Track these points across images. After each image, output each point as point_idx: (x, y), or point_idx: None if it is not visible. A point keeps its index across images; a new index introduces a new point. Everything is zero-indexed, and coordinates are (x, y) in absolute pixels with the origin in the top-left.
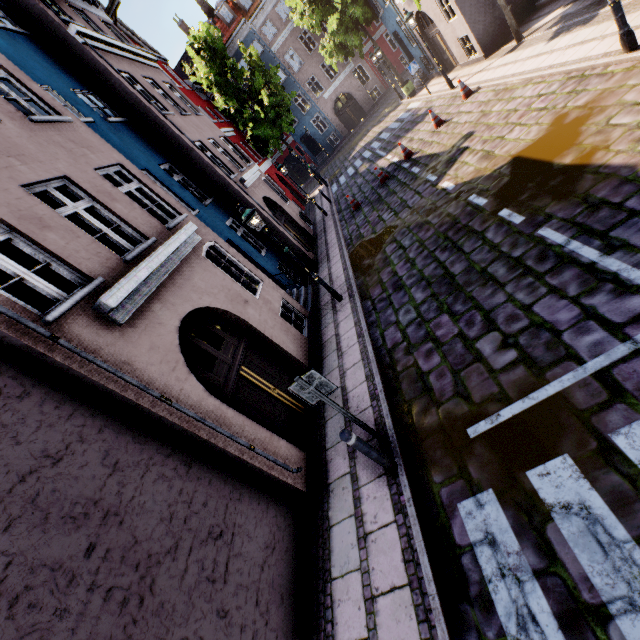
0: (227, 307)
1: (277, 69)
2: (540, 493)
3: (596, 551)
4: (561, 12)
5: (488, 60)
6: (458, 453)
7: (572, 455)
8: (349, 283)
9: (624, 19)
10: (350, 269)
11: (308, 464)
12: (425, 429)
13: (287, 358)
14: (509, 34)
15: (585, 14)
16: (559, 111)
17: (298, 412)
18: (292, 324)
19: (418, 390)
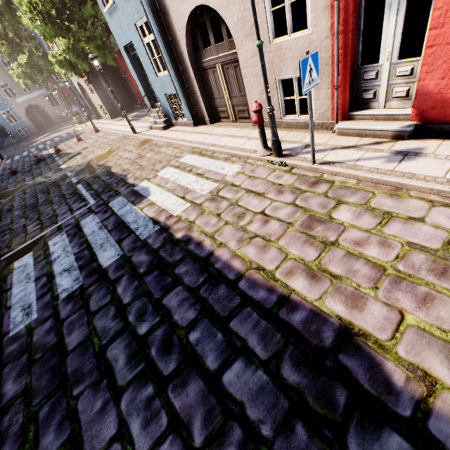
0: None
1: None
2: (15, 266)
3: (21, 274)
4: (137, 113)
5: (112, 120)
6: None
7: (34, 251)
8: None
9: (130, 121)
10: None
11: None
12: None
13: None
14: None
15: (139, 117)
16: (113, 146)
17: None
18: None
19: None
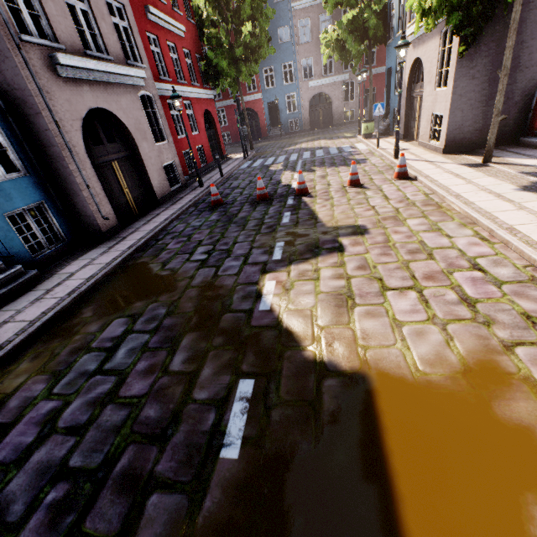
0: None
1: (272, 13)
2: None
3: None
4: None
5: (444, 156)
6: None
7: None
8: (17, 335)
9: None
10: (64, 303)
11: None
12: None
13: None
14: (479, 147)
15: None
16: (496, 347)
17: None
18: None
19: None
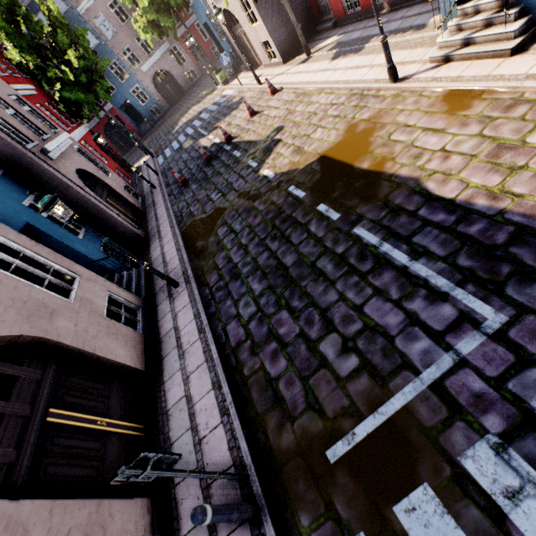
0: (21, 329)
1: (85, 31)
2: (411, 535)
3: None
4: (336, 39)
5: (286, 66)
6: (322, 484)
7: (431, 484)
8: (184, 266)
9: (390, 56)
10: (184, 251)
11: (154, 515)
12: (283, 452)
13: (118, 368)
14: (300, 48)
15: (355, 45)
16: (350, 121)
17: (137, 436)
18: (123, 321)
19: (269, 400)
